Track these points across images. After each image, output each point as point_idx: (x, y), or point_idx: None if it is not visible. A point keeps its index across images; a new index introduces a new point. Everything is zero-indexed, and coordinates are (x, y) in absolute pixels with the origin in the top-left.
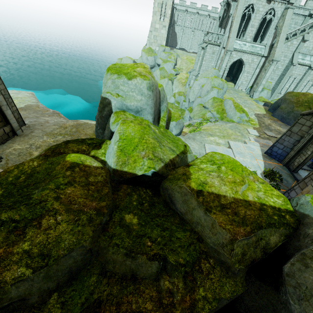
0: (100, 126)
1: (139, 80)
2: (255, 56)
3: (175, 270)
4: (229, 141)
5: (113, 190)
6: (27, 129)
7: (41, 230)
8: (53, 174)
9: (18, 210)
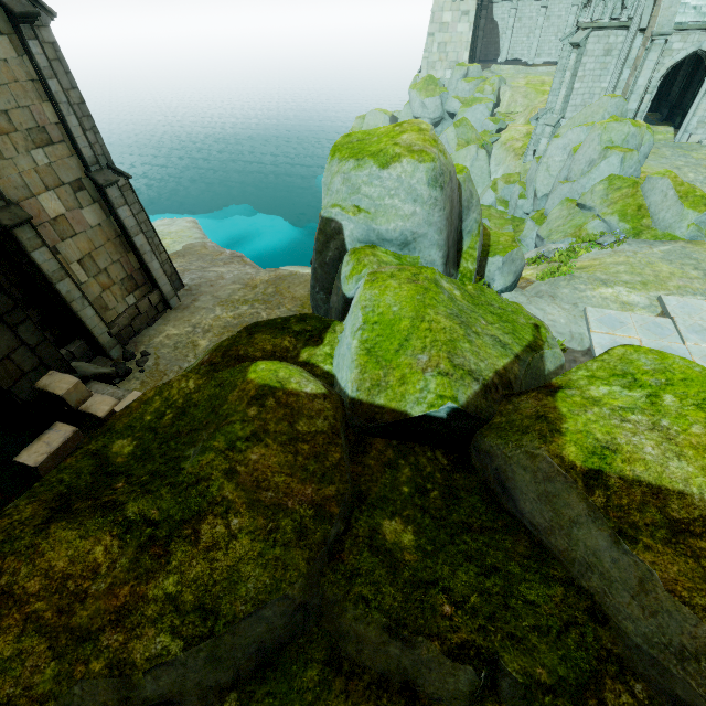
0: (320, 285)
1: (407, 165)
2: None
3: (524, 699)
4: (663, 295)
5: (351, 454)
6: (187, 295)
7: (200, 550)
8: (222, 413)
9: (157, 497)
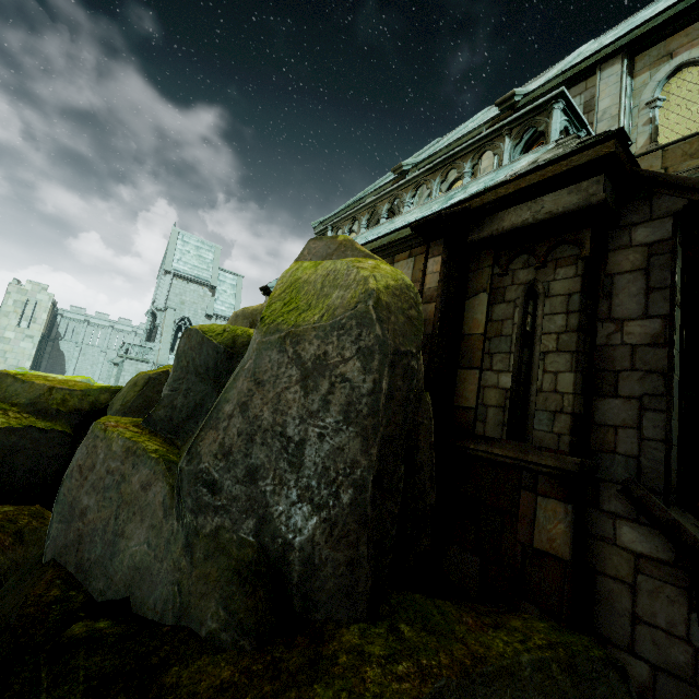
0: None
1: None
2: None
3: None
4: None
5: None
6: None
7: None
8: None
9: None
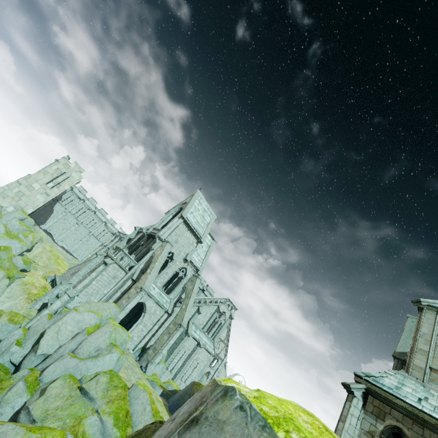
0: None
1: None
2: (159, 307)
3: None
4: None
5: None
6: None
7: None
8: None
9: None
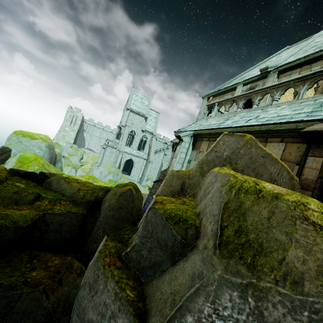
0: None
1: (40, 141)
2: (140, 158)
3: (45, 198)
4: None
5: (9, 176)
6: None
7: None
8: None
9: None
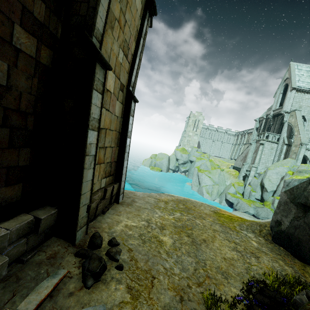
0: None
1: None
2: None
3: None
4: None
5: None
6: (123, 196)
7: None
8: None
9: None
